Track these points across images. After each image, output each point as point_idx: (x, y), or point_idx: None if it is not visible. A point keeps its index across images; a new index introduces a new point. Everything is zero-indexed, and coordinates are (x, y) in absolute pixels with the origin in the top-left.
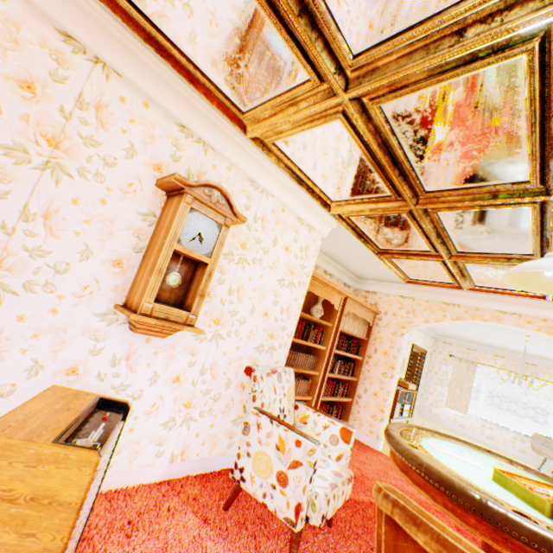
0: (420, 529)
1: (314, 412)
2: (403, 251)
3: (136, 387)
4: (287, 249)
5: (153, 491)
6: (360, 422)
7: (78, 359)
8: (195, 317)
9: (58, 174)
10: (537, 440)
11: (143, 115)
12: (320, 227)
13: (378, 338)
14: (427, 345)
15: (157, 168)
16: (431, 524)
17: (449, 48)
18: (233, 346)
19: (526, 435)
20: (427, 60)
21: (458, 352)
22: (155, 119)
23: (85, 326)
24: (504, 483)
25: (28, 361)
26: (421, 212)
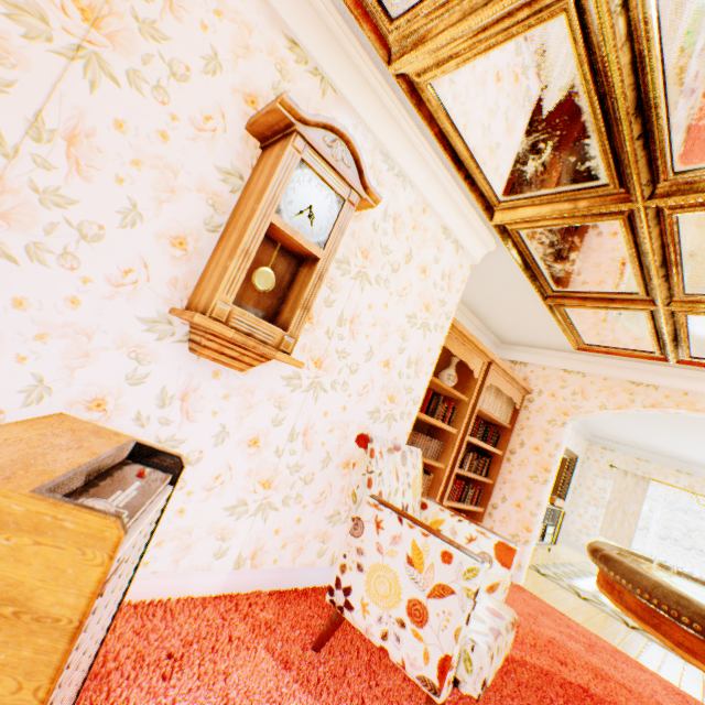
0: None
1: (452, 516)
2: (589, 294)
3: (192, 445)
4: (424, 271)
5: (207, 609)
6: None
7: (107, 386)
8: (293, 341)
9: (94, 72)
10: None
11: (235, 7)
12: (472, 247)
13: (527, 427)
14: (579, 449)
15: (250, 100)
16: None
17: None
18: (338, 404)
19: None
20: None
21: (622, 463)
22: (252, 20)
23: (122, 335)
24: None
25: (27, 377)
26: (650, 216)
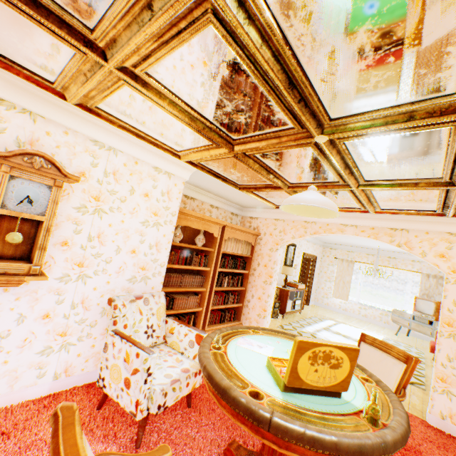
0: (53, 440)
1: (178, 324)
2: (255, 186)
3: (2, 329)
4: (147, 195)
5: (36, 404)
6: (250, 320)
7: None
8: (39, 267)
9: None
10: (395, 314)
11: None
12: (180, 173)
13: (260, 254)
14: (317, 252)
15: None
16: (61, 436)
17: (150, 22)
18: (103, 281)
19: (390, 311)
20: (142, 33)
21: (341, 255)
22: None
23: None
24: (270, 368)
25: None
26: (242, 156)
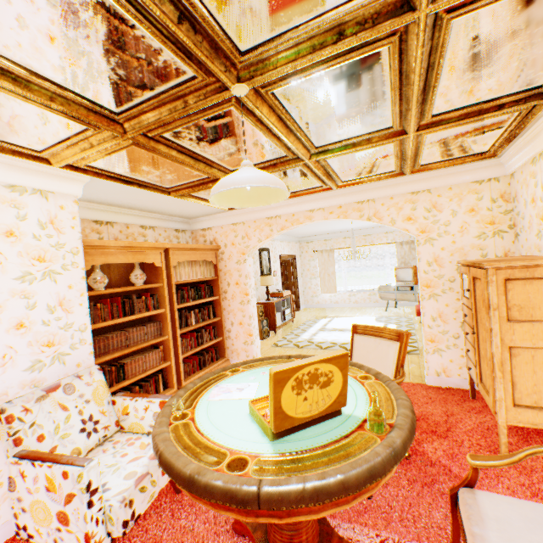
0: None
1: (131, 400)
2: (189, 185)
3: None
4: (11, 234)
5: None
6: (237, 352)
7: None
8: None
9: None
10: (382, 290)
11: None
12: (63, 187)
13: (228, 272)
14: (295, 250)
15: None
16: None
17: None
18: None
19: (376, 290)
20: None
21: (319, 247)
22: None
23: None
24: (254, 415)
25: None
26: (145, 141)
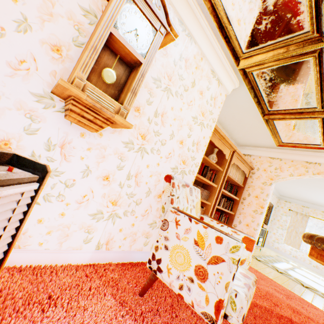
0: None
1: (217, 223)
2: (288, 111)
3: (68, 176)
4: (201, 93)
5: (78, 271)
6: None
7: (11, 133)
8: (126, 112)
9: None
10: None
11: None
12: (227, 84)
13: (251, 186)
14: (273, 201)
15: None
16: None
17: None
18: (155, 161)
19: None
20: None
21: (295, 208)
22: None
23: (20, 102)
24: None
25: None
26: None
